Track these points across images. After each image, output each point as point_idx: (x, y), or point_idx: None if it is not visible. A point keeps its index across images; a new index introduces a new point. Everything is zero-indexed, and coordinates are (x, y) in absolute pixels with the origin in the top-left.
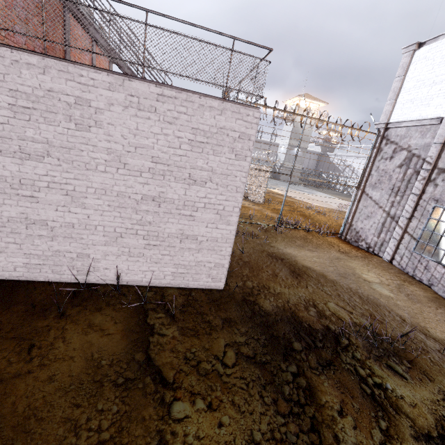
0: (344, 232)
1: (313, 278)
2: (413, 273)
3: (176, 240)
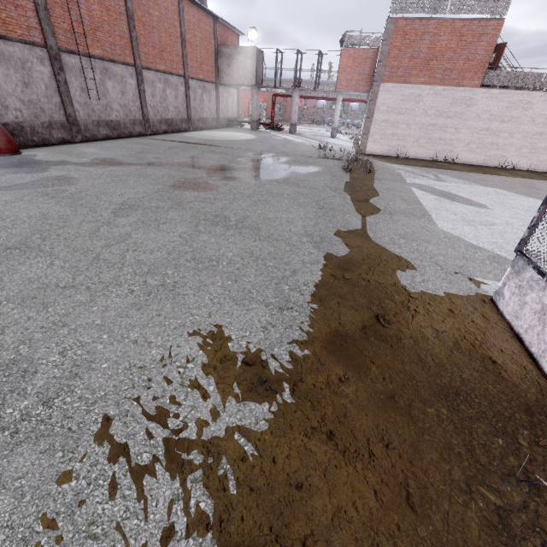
0: None
1: None
2: None
3: (542, 150)
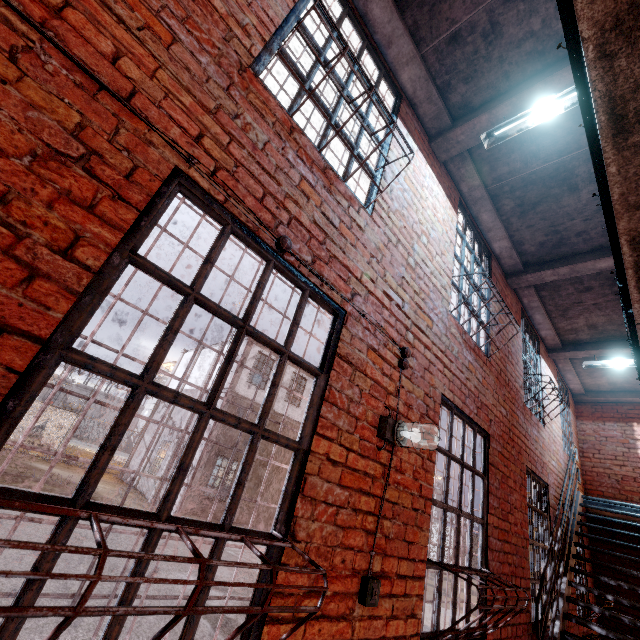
0: (122, 473)
1: (41, 471)
2: (142, 489)
3: None
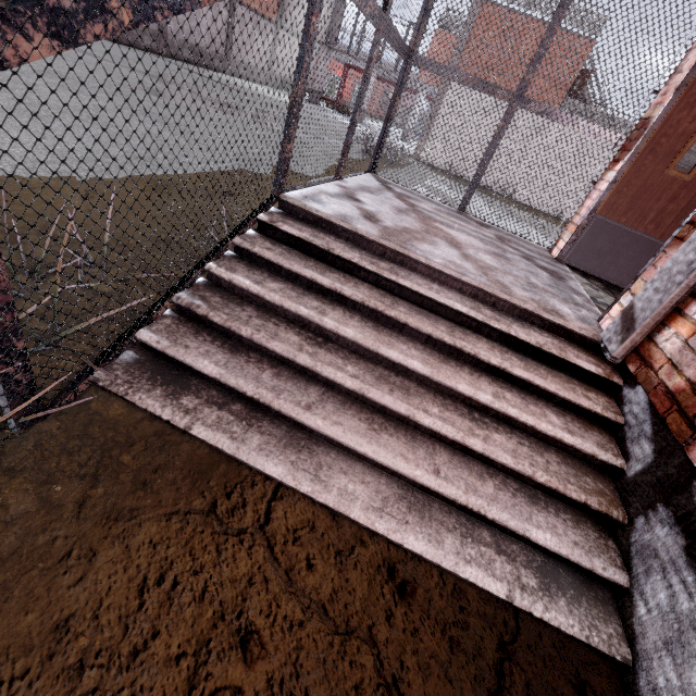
0: None
1: None
2: None
3: None
